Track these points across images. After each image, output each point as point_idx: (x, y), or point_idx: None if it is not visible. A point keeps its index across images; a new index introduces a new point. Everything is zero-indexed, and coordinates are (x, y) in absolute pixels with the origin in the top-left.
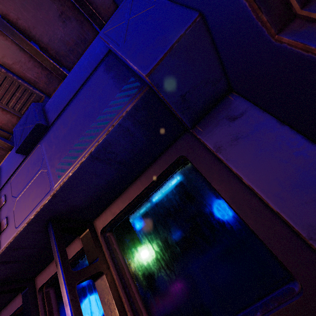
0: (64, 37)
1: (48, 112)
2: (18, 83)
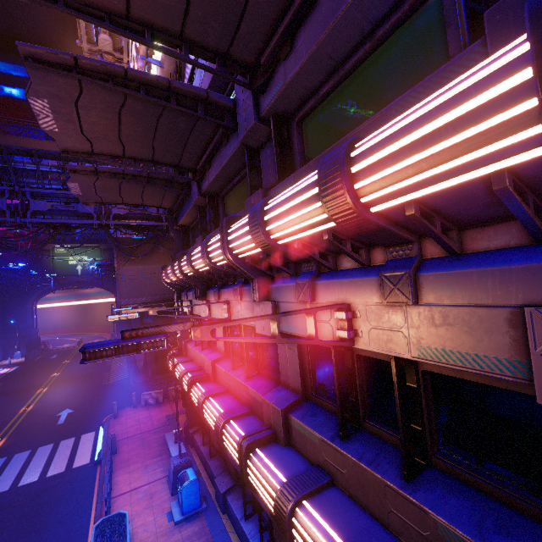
0: (477, 214)
1: (421, 286)
2: (397, 236)
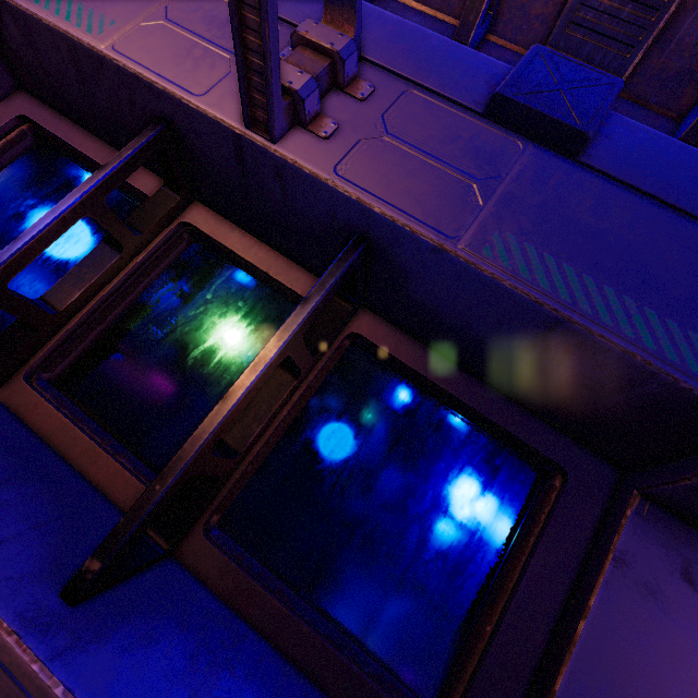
0: None
1: (606, 134)
2: (665, 3)
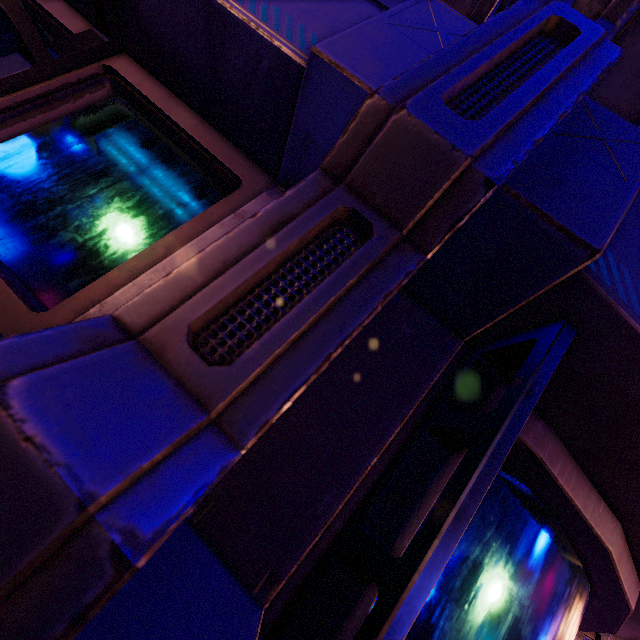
0: None
1: None
2: None
